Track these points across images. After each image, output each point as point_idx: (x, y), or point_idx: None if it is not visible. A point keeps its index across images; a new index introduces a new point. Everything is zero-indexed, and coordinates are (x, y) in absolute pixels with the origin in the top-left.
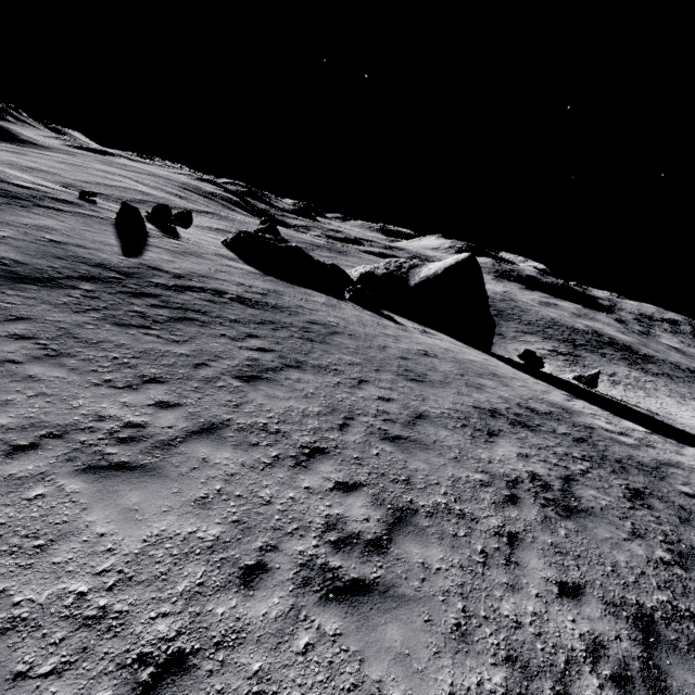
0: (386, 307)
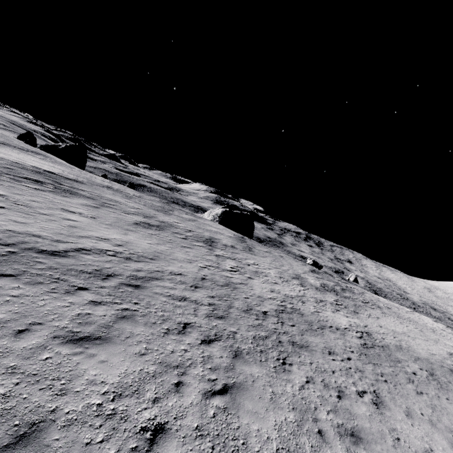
0: (45, 152)
